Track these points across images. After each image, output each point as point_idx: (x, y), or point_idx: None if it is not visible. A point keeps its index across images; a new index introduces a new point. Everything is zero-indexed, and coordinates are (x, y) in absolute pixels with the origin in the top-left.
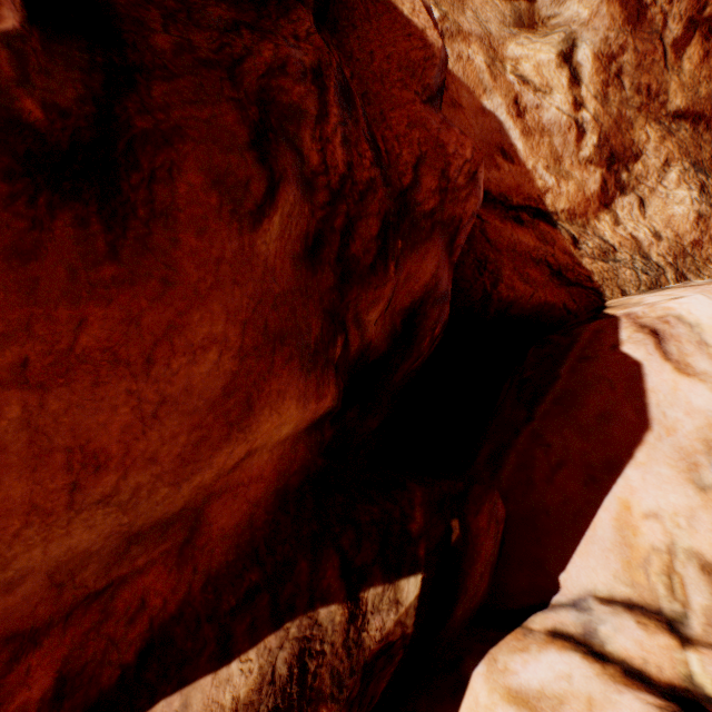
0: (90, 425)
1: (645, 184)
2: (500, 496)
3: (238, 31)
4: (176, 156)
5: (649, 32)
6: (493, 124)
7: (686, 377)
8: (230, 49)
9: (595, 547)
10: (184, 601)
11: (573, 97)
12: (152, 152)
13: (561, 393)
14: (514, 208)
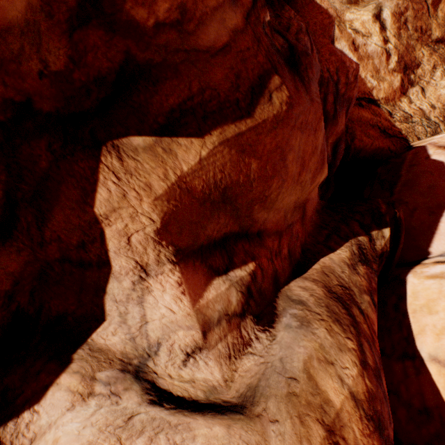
0: (305, 151)
1: (424, 80)
2: None
3: (279, 17)
4: (310, 60)
5: None
6: None
7: None
8: (282, 24)
9: (442, 236)
10: (304, 239)
11: (382, 37)
12: (304, 59)
13: (405, 181)
14: (357, 99)
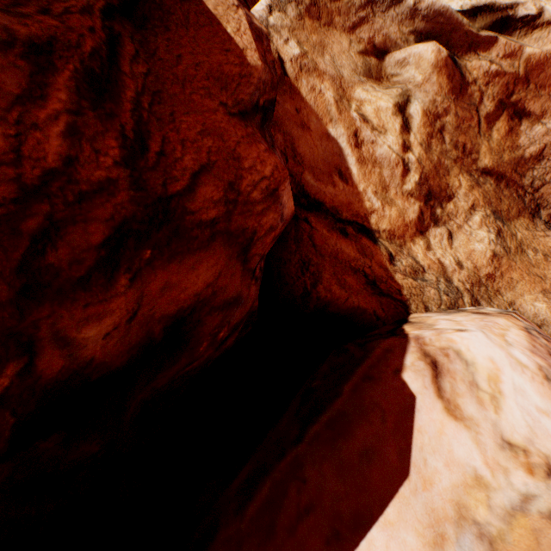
0: None
1: (455, 220)
2: (234, 543)
3: None
4: None
5: (468, 103)
6: (335, 148)
7: (454, 420)
8: None
9: None
10: None
11: (403, 140)
12: None
13: (337, 414)
14: (343, 221)
